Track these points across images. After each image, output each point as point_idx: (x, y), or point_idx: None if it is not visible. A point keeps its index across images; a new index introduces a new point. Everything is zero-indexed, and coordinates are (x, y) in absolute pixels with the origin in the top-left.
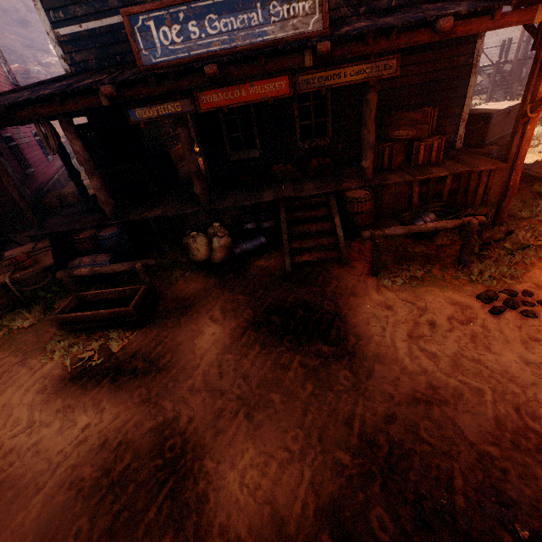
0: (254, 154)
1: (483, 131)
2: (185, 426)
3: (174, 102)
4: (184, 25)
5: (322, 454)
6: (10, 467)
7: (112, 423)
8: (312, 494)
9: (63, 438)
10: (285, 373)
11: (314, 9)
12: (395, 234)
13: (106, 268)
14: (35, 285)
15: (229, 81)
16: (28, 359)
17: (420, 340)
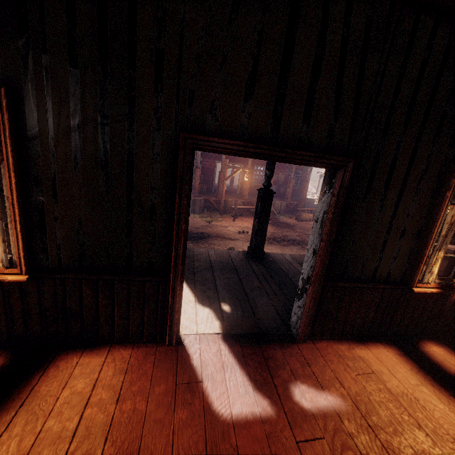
0: None
1: None
2: None
3: None
4: None
5: None
6: None
7: None
8: None
9: None
10: None
11: None
12: None
13: None
14: None
15: None
16: None
17: None
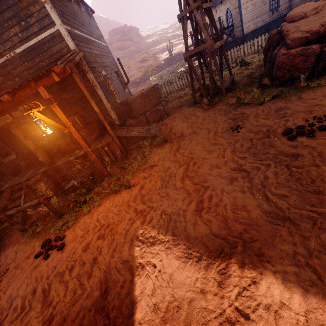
0: (14, 157)
1: (132, 110)
2: None
3: None
4: None
5: None
6: None
7: None
8: None
9: None
10: None
11: None
12: (12, 213)
13: None
14: None
15: None
16: None
17: None
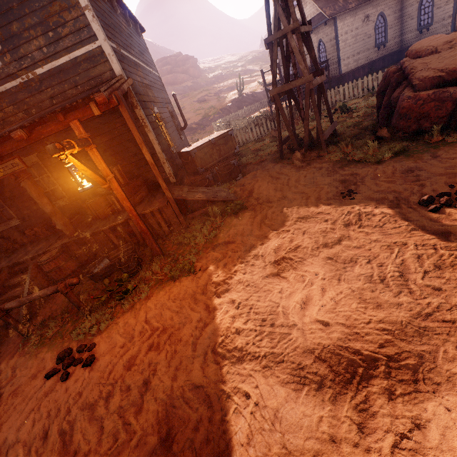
0: (15, 223)
1: (194, 163)
2: None
3: None
4: None
5: None
6: None
7: None
8: None
9: None
10: None
11: None
12: (12, 307)
13: None
14: None
15: None
16: None
17: None
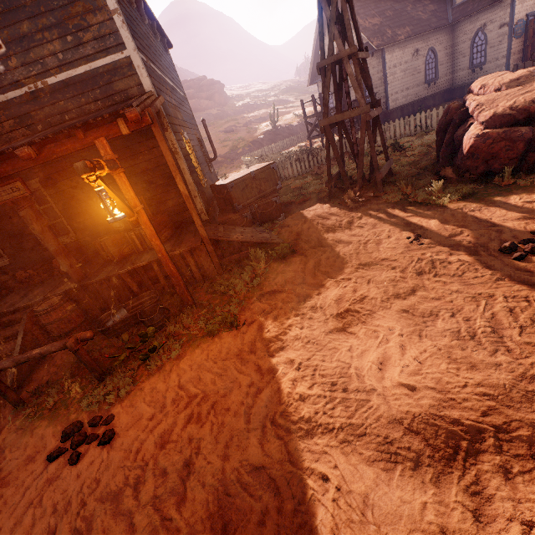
0: (4, 263)
1: (230, 198)
2: None
3: None
4: None
5: None
6: None
7: None
8: None
9: None
10: None
11: None
12: (3, 367)
13: None
14: None
15: None
16: None
17: None
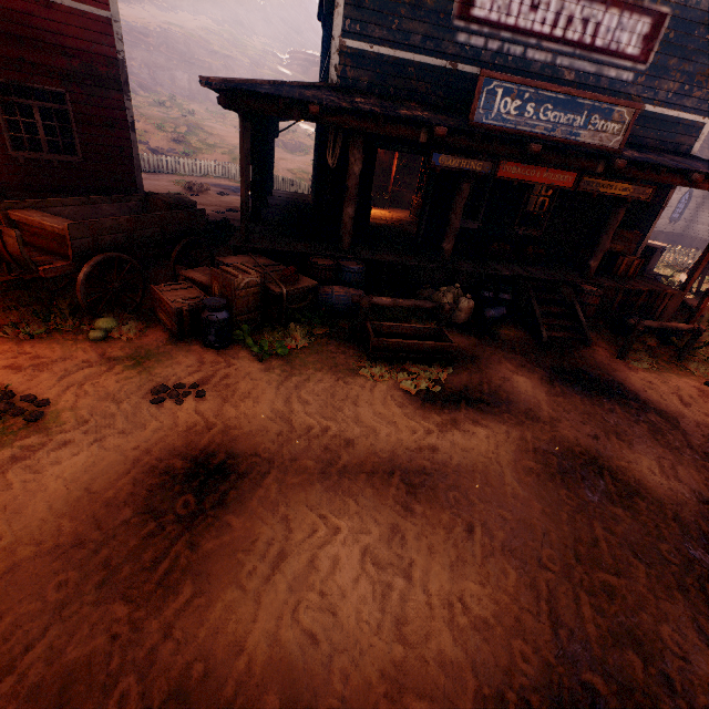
0: (473, 225)
1: (646, 261)
2: (576, 441)
3: (479, 161)
4: (524, 103)
5: (690, 462)
6: (451, 458)
7: (508, 435)
8: (705, 481)
9: (476, 442)
10: (617, 415)
11: (619, 132)
12: (650, 326)
13: (409, 301)
14: (296, 305)
15: (482, 151)
16: (346, 378)
17: (692, 405)
